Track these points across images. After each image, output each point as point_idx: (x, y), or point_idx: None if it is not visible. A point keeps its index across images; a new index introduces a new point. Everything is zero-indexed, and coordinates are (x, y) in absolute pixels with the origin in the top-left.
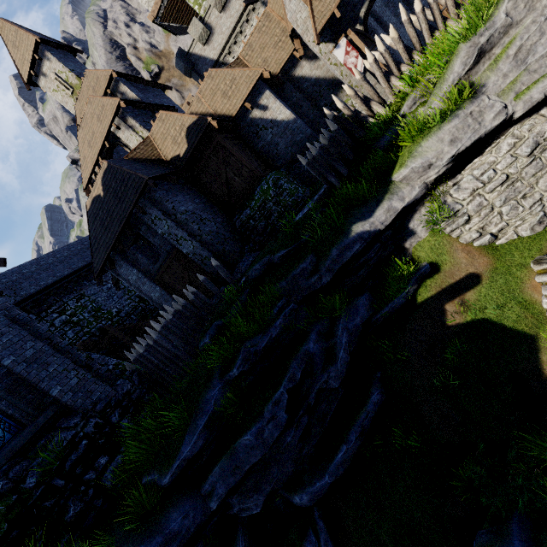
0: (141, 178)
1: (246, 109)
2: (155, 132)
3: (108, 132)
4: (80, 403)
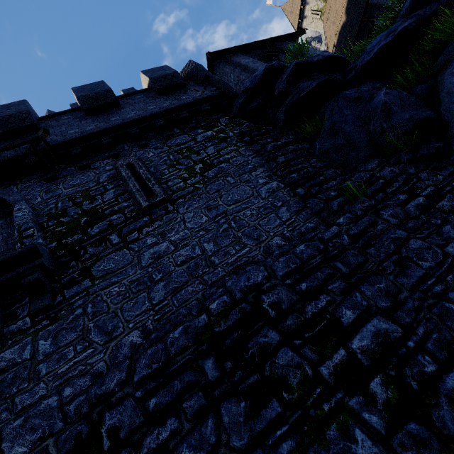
0: None
1: None
2: None
3: None
4: None
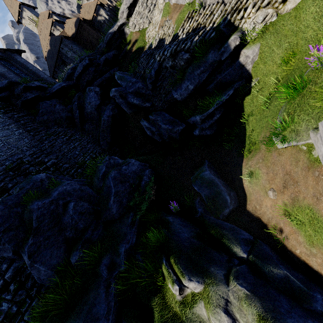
0: (60, 36)
1: (96, 17)
2: (66, 28)
3: (50, 32)
4: (48, 80)
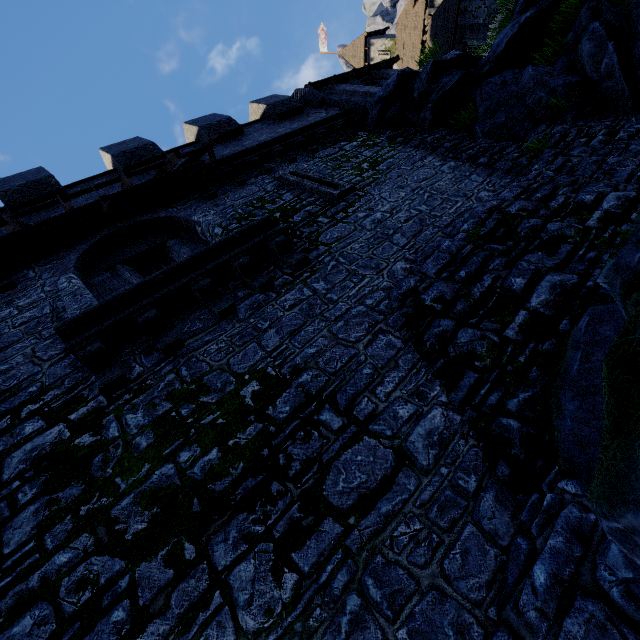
0: None
1: None
2: None
3: (423, 27)
4: None
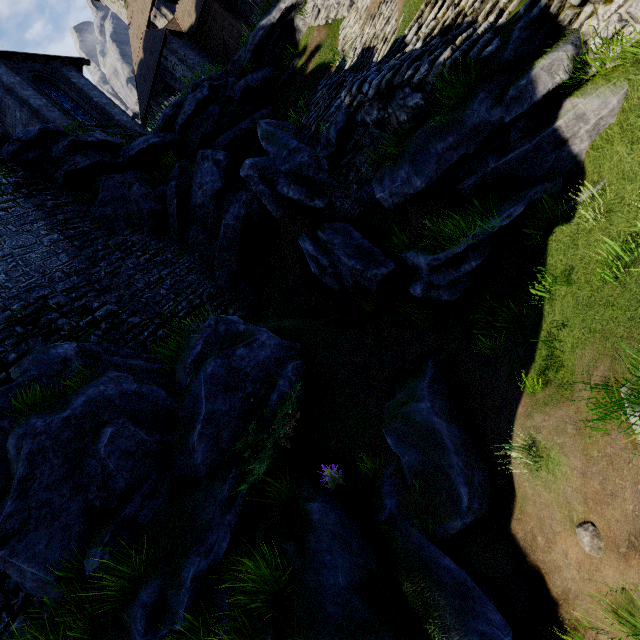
0: (163, 31)
1: None
2: (178, 13)
3: (149, 21)
4: (129, 127)
